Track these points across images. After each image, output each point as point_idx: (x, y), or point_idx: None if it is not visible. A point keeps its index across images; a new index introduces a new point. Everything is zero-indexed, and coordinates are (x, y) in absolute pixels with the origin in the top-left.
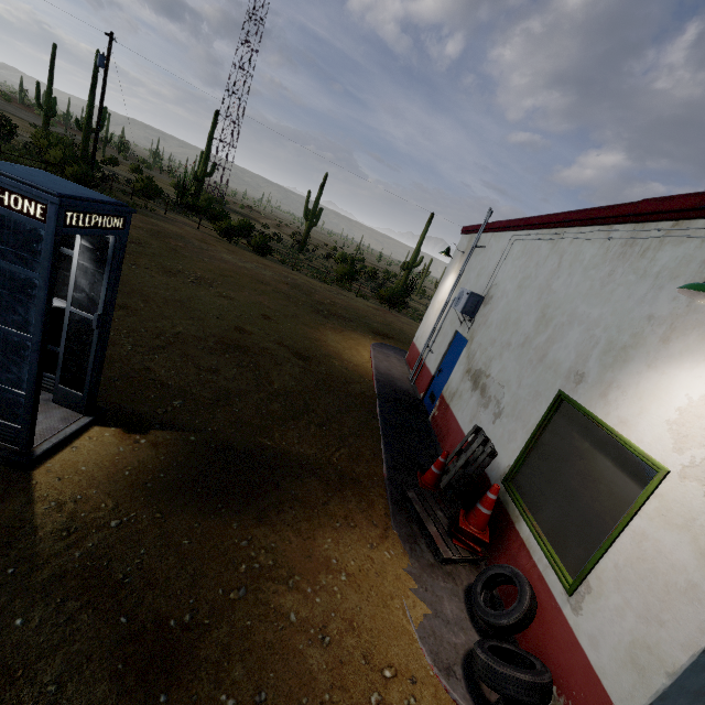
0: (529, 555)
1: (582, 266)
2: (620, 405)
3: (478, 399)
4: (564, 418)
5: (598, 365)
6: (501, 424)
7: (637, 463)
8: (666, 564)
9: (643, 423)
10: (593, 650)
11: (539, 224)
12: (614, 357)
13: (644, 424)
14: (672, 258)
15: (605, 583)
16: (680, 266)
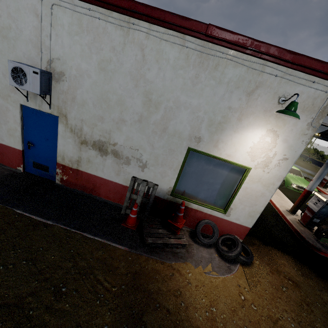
0: (201, 212)
1: (169, 64)
2: (226, 149)
3: (115, 160)
4: (194, 158)
5: (208, 132)
6: (151, 171)
7: (236, 167)
8: (255, 192)
9: (238, 154)
10: (237, 221)
11: None
12: (216, 128)
13: (238, 155)
14: (234, 75)
15: (237, 205)
16: (239, 81)
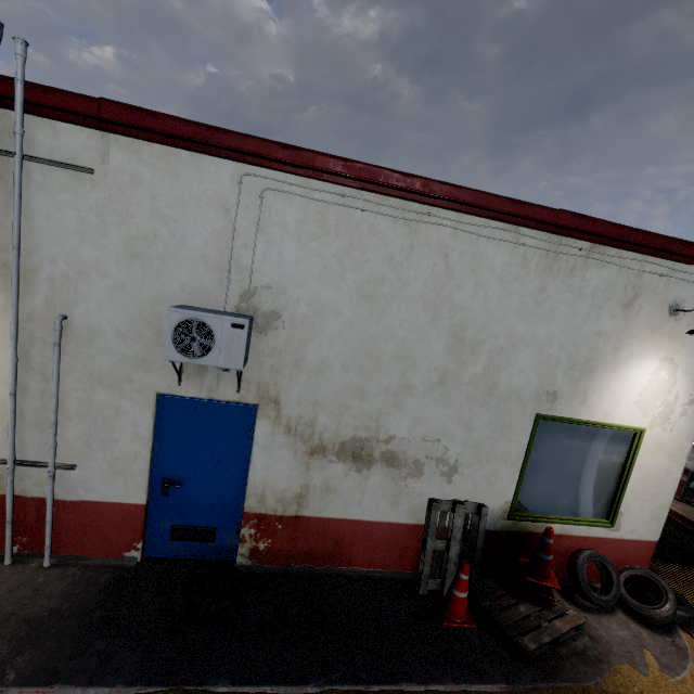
0: (569, 537)
1: (495, 275)
2: (601, 405)
3: (390, 474)
4: (546, 433)
5: (568, 380)
6: (467, 477)
7: (618, 433)
8: (656, 470)
9: (621, 409)
10: (634, 534)
11: (353, 178)
12: (580, 371)
13: (622, 410)
14: (601, 280)
15: (629, 503)
16: (609, 289)
